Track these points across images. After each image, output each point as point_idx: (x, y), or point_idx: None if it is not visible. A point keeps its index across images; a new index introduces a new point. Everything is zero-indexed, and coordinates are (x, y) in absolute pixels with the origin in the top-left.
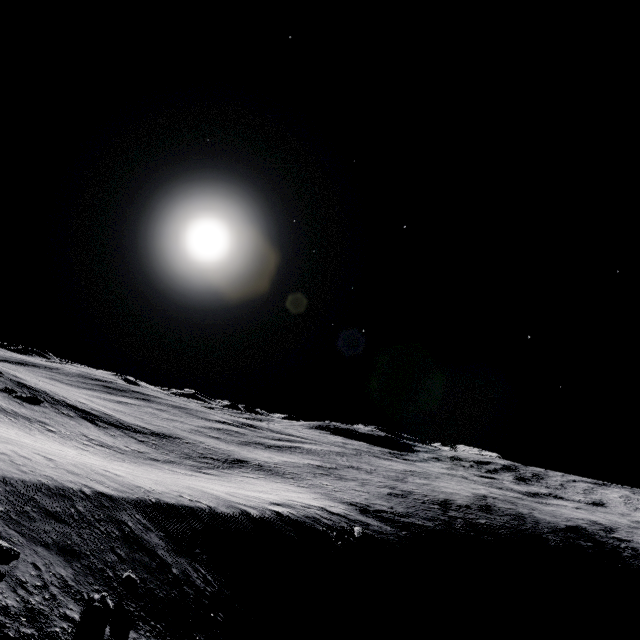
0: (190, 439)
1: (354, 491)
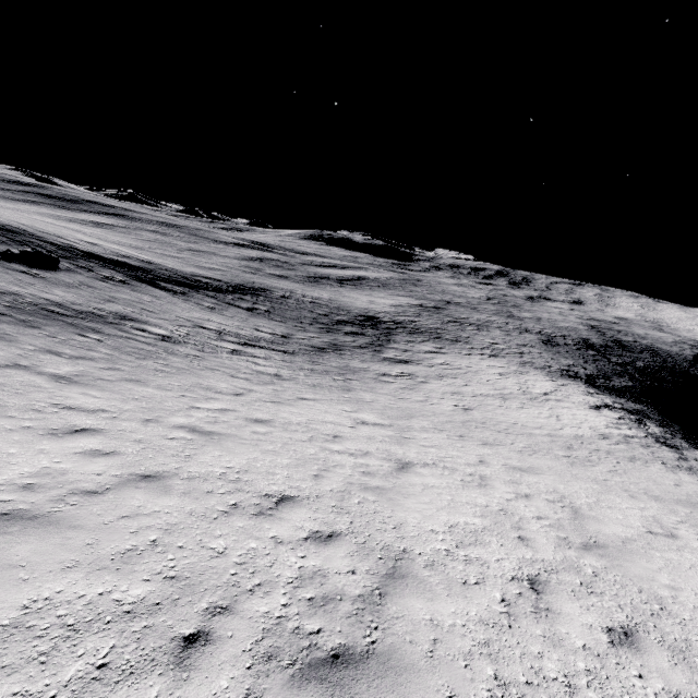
0: (275, 288)
1: (525, 348)
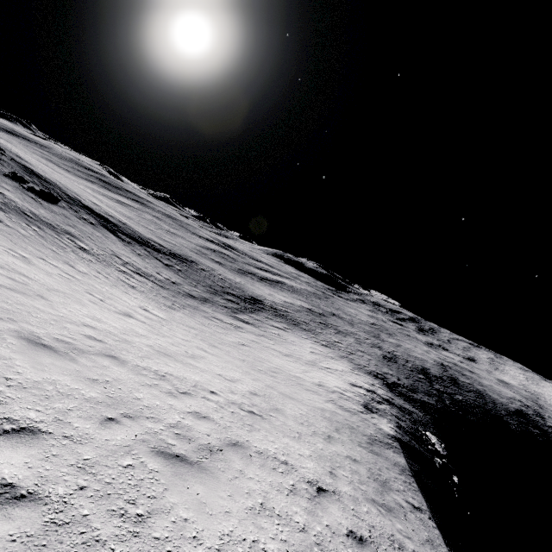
0: (202, 264)
1: (361, 353)
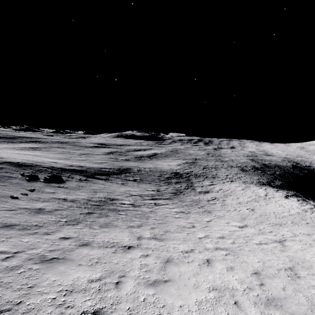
0: (131, 167)
1: (238, 175)
